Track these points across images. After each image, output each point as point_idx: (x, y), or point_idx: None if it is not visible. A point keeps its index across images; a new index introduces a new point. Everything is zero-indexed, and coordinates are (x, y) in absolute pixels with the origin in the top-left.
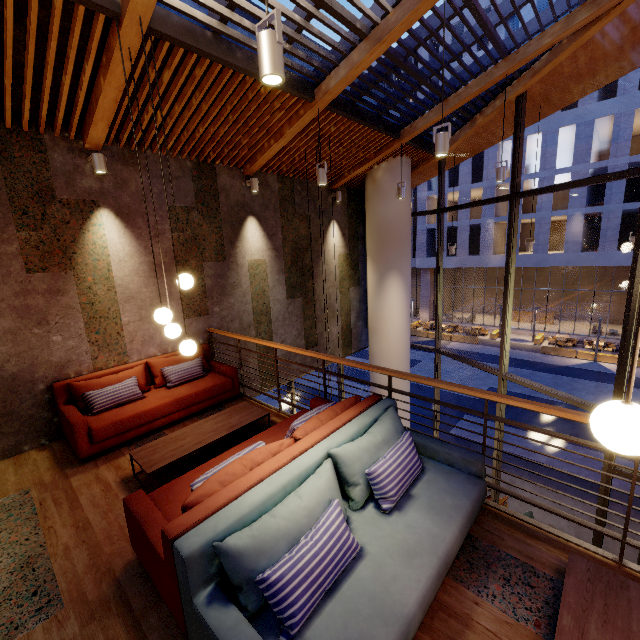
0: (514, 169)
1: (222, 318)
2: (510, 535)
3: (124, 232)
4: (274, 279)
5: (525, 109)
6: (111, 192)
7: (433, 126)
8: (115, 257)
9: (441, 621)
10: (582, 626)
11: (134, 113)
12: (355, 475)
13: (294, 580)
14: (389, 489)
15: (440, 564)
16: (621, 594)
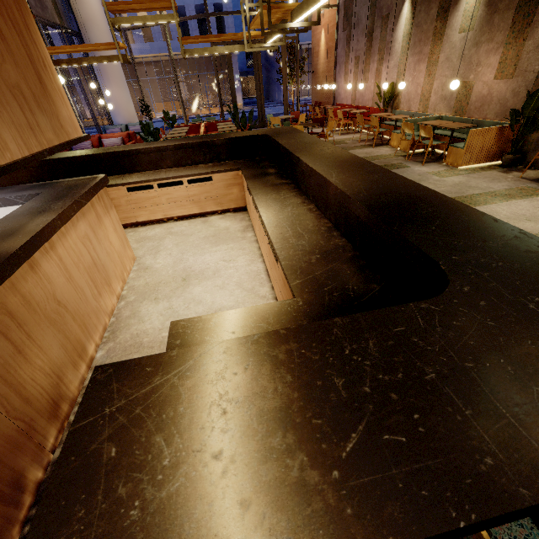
0: None
1: None
2: None
3: None
4: None
5: None
6: None
7: None
8: None
9: None
10: None
11: None
12: None
13: None
14: None
15: None
16: None
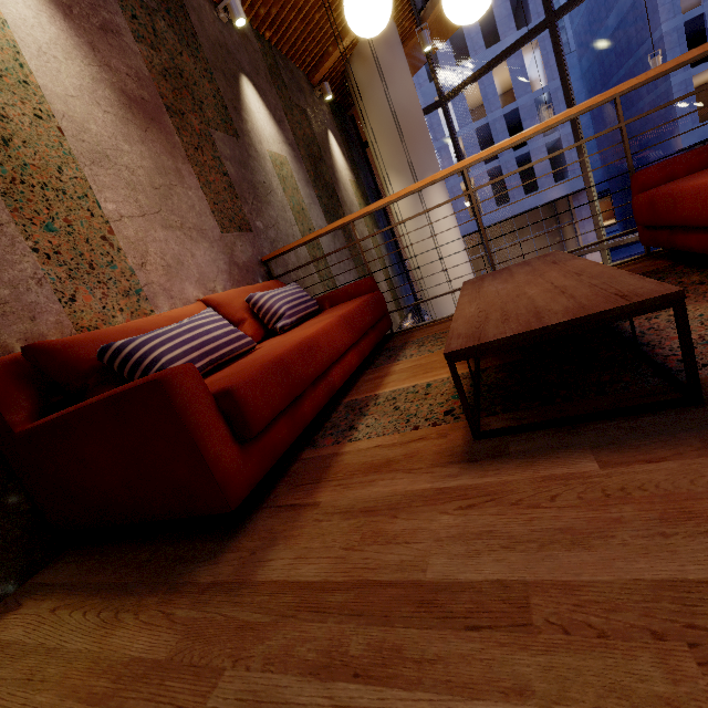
0: None
1: (272, 243)
2: None
3: None
4: (306, 193)
5: None
6: None
7: None
8: (24, 36)
9: None
10: None
11: None
12: None
13: None
14: None
15: None
16: None
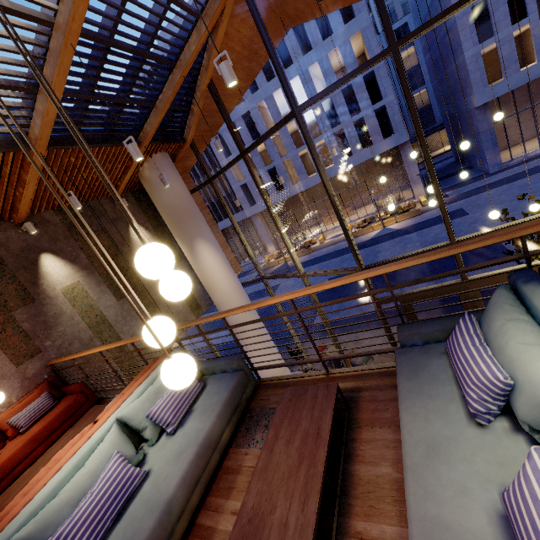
0: (233, 136)
1: (58, 347)
2: (273, 394)
3: None
4: (96, 292)
5: (218, 93)
6: None
7: (165, 124)
8: None
9: (223, 481)
10: (278, 432)
11: None
12: (142, 422)
13: (72, 531)
14: (167, 417)
15: (199, 448)
16: (303, 398)
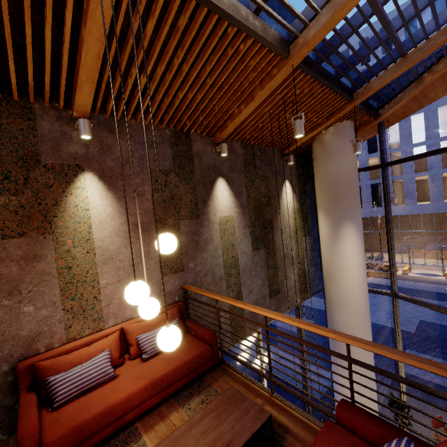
0: None
1: (196, 273)
2: None
3: (106, 194)
4: (241, 233)
5: None
6: (96, 157)
7: (379, 90)
8: (96, 219)
9: None
10: None
11: (118, 76)
12: None
13: None
14: None
15: None
16: None
